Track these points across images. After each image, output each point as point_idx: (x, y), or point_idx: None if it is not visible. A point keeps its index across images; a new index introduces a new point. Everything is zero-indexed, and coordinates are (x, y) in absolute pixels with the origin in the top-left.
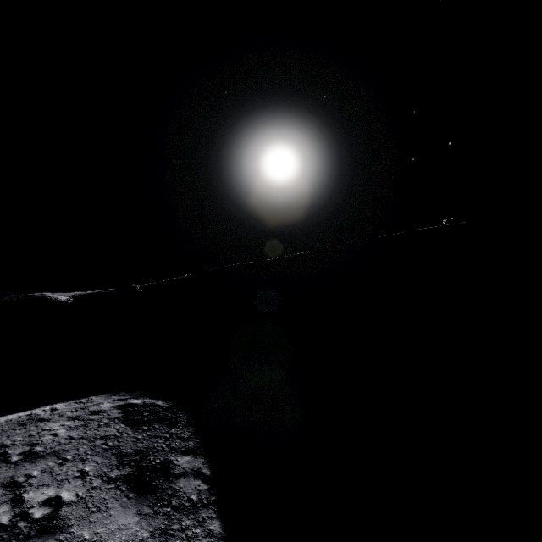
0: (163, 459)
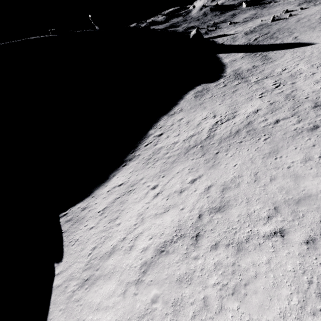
0: None
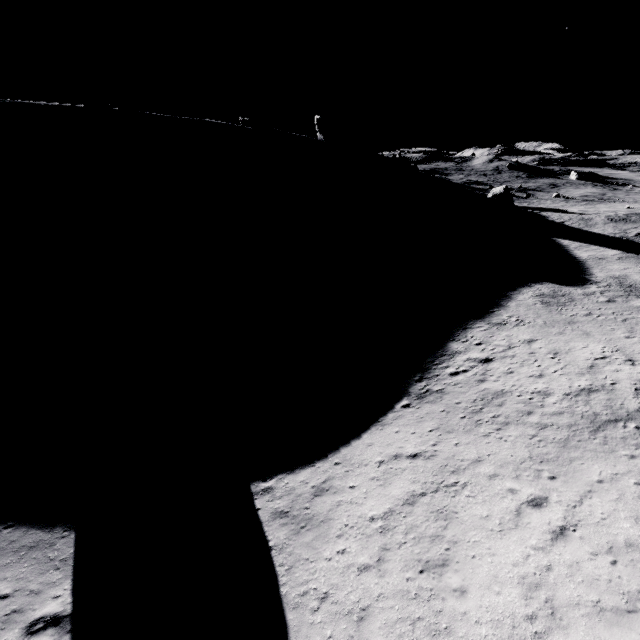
0: None
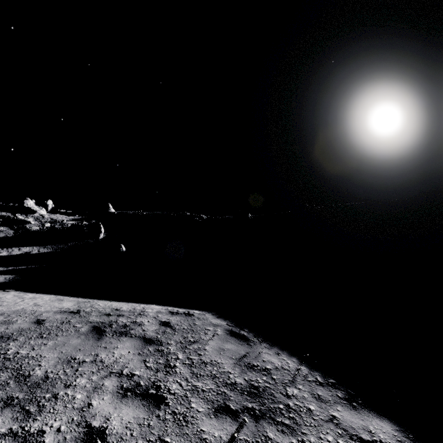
0: None
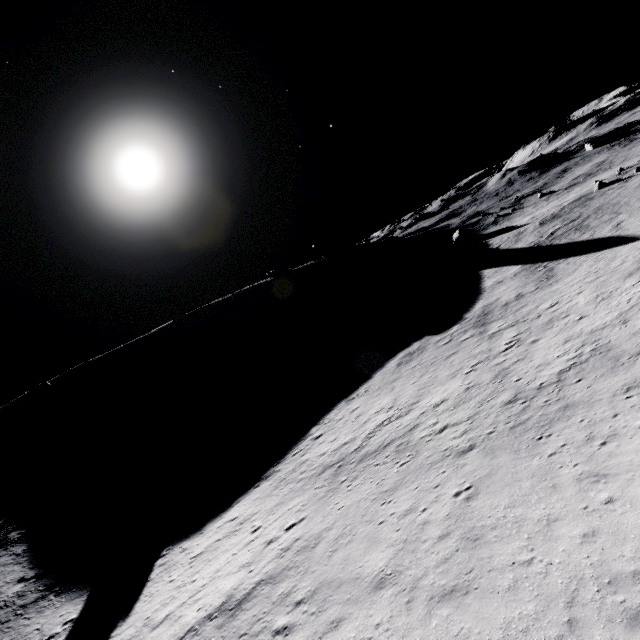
0: (4, 537)
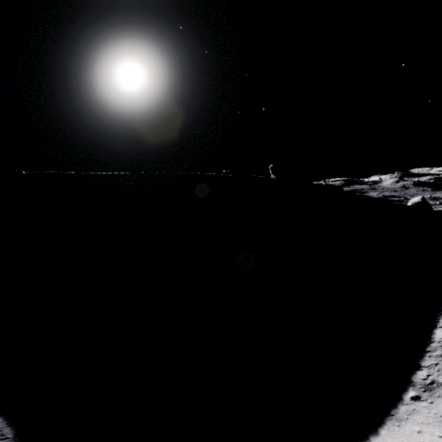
0: None
